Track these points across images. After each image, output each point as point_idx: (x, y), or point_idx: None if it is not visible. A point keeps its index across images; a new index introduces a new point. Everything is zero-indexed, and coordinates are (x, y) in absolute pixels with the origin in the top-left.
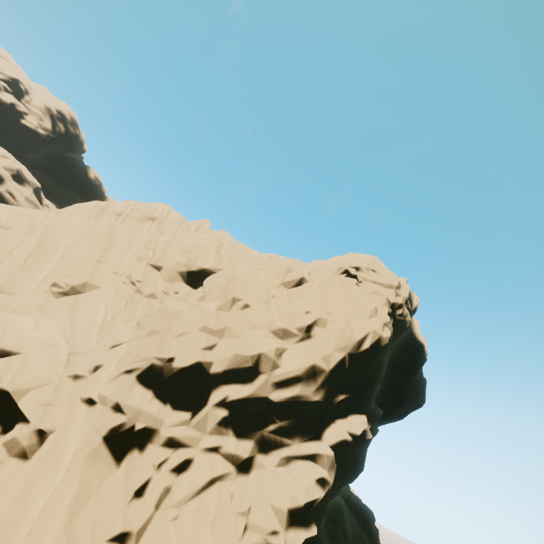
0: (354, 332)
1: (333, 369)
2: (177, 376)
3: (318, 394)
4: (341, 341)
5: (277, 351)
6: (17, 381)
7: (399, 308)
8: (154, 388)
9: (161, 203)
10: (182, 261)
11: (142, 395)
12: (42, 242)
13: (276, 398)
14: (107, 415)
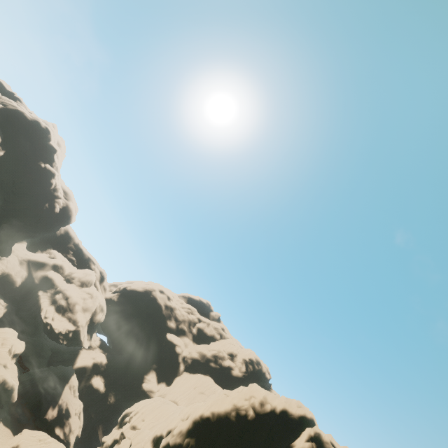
0: (196, 411)
1: (187, 427)
2: (158, 436)
3: (180, 438)
4: (192, 415)
5: (177, 423)
6: (134, 438)
7: (243, 406)
8: (153, 443)
9: None
10: None
11: (150, 444)
12: (173, 413)
13: (170, 440)
14: (141, 447)
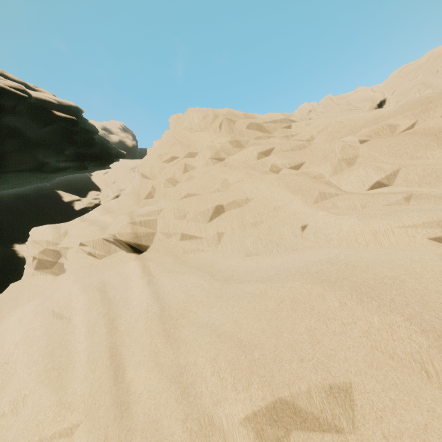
0: None
1: None
2: None
3: None
4: None
5: None
6: None
7: None
8: None
9: (303, 104)
10: (370, 103)
11: None
12: None
13: None
14: None
